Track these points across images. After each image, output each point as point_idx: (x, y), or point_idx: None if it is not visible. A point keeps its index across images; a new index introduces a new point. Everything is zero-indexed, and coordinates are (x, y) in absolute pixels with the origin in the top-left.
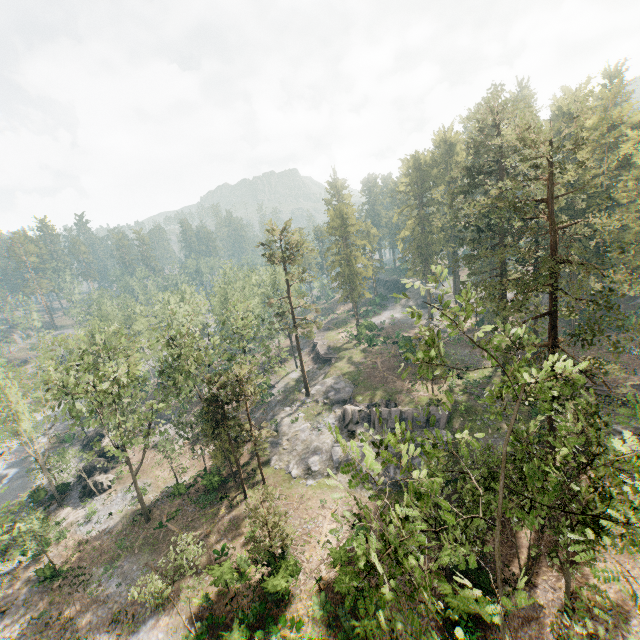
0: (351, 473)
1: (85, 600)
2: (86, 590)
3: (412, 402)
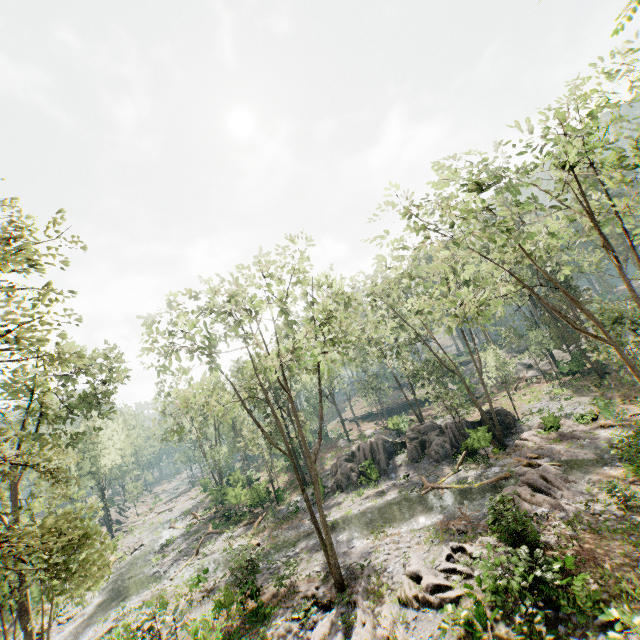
0: None
1: None
2: None
3: None
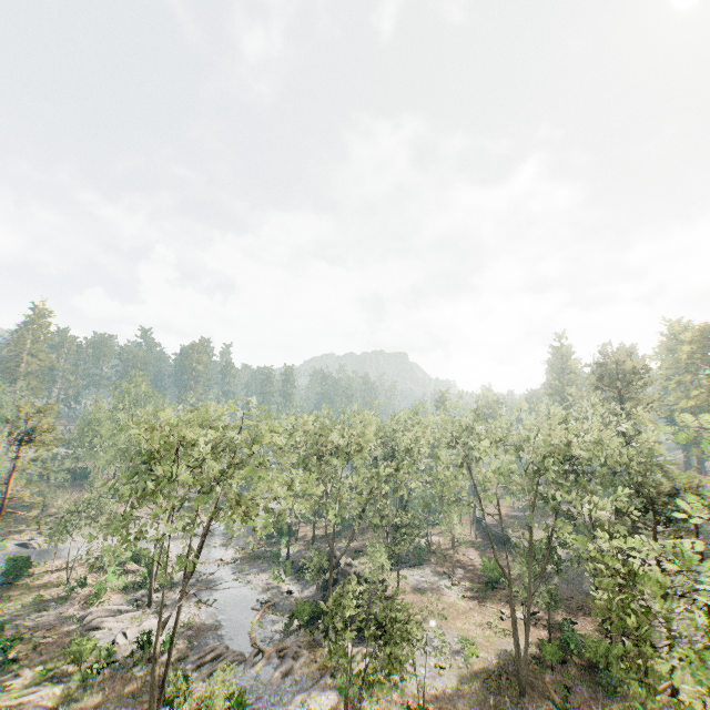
0: None
1: None
2: None
3: None
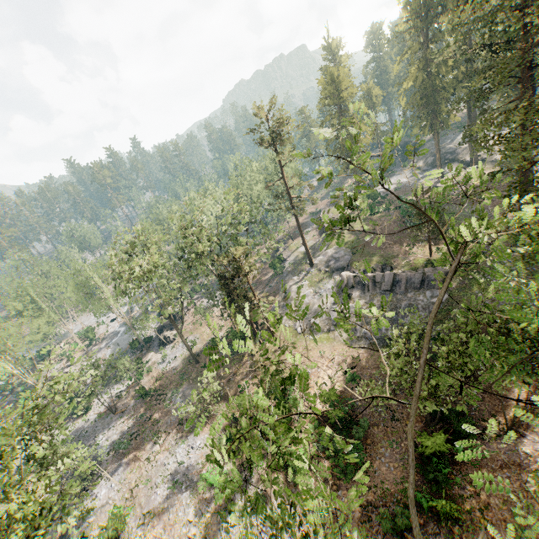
0: None
1: (163, 410)
2: (164, 404)
3: (408, 265)
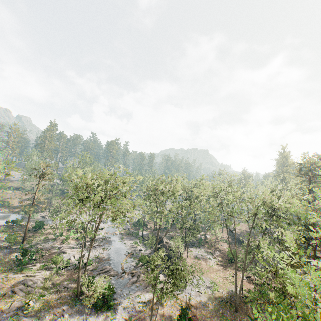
0: None
1: None
2: None
3: None
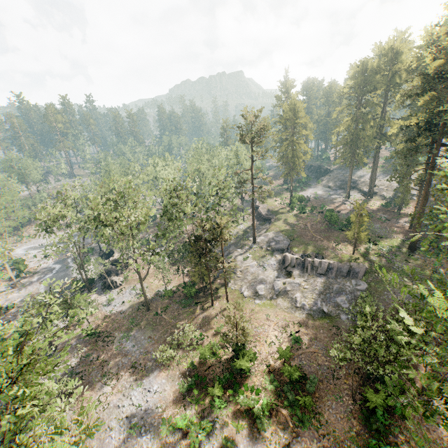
0: (288, 300)
1: (113, 352)
2: (113, 346)
3: (336, 257)
